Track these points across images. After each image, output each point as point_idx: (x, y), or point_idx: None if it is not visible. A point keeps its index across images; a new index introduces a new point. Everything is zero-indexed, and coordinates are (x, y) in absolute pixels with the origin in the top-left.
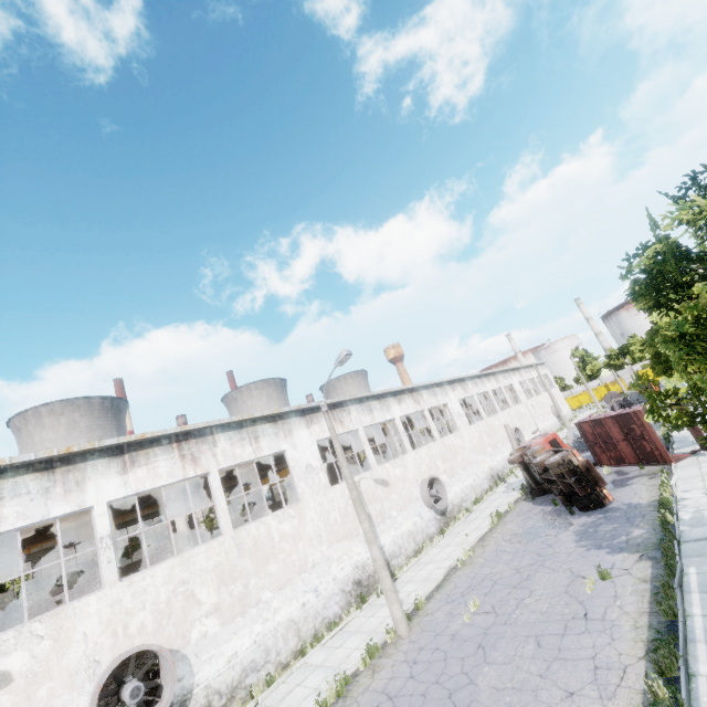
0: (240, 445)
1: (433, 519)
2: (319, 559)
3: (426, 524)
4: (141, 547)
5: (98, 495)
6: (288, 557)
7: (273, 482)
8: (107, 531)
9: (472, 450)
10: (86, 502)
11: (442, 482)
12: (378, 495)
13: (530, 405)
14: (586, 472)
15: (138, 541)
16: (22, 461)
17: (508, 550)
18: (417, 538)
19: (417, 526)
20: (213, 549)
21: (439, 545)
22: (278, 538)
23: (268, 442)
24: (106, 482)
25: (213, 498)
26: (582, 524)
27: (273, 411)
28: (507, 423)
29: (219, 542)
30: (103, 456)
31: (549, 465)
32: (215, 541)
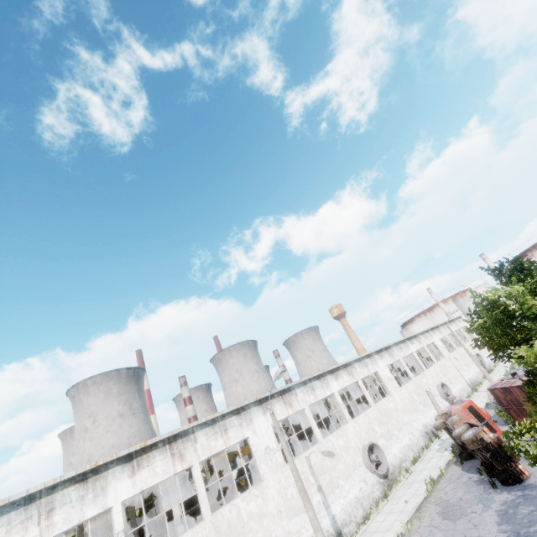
0: (214, 438)
1: (377, 483)
2: (281, 534)
3: (371, 488)
4: (154, 502)
5: (116, 496)
6: (256, 535)
7: (240, 466)
8: (122, 527)
9: (404, 410)
10: (108, 503)
11: (380, 447)
12: (326, 466)
13: (453, 358)
14: (498, 448)
15: (152, 497)
16: (67, 477)
17: (440, 527)
18: (364, 504)
19: (362, 492)
20: (197, 534)
21: (383, 511)
22: (247, 518)
23: (235, 432)
24: (121, 484)
25: (196, 487)
26: (503, 501)
27: (237, 406)
28: (434, 379)
29: (201, 527)
30: (119, 464)
31: (465, 441)
32: (199, 527)
